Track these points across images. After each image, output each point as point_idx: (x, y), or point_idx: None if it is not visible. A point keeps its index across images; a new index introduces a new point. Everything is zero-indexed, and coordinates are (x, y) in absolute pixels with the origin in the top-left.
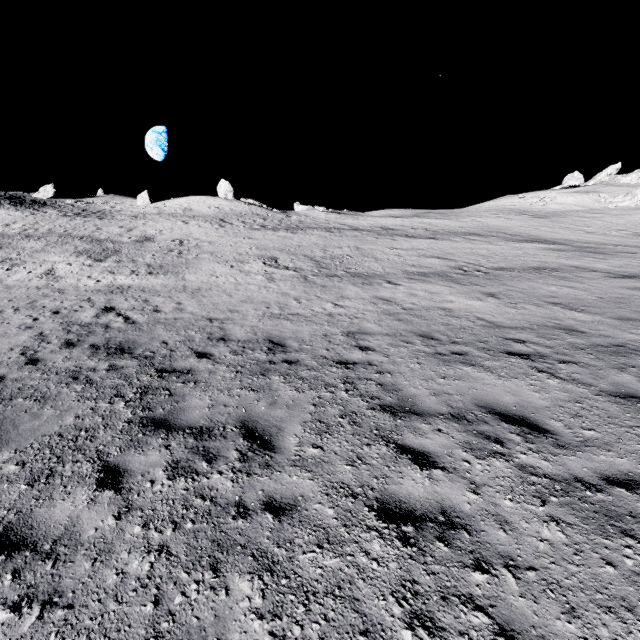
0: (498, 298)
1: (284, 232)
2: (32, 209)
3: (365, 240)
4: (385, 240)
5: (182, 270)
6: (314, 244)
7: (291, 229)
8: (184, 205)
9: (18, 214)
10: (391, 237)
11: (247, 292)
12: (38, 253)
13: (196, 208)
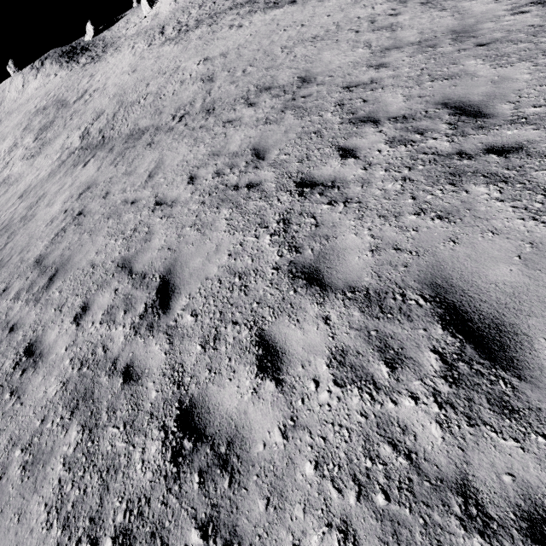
0: (76, 199)
1: (173, 43)
2: (75, 62)
3: (208, 42)
4: (228, 33)
5: (45, 149)
6: (155, 72)
7: (190, 29)
8: (157, 8)
9: (64, 74)
10: (248, 18)
11: (22, 185)
12: (28, 134)
13: (161, 10)
